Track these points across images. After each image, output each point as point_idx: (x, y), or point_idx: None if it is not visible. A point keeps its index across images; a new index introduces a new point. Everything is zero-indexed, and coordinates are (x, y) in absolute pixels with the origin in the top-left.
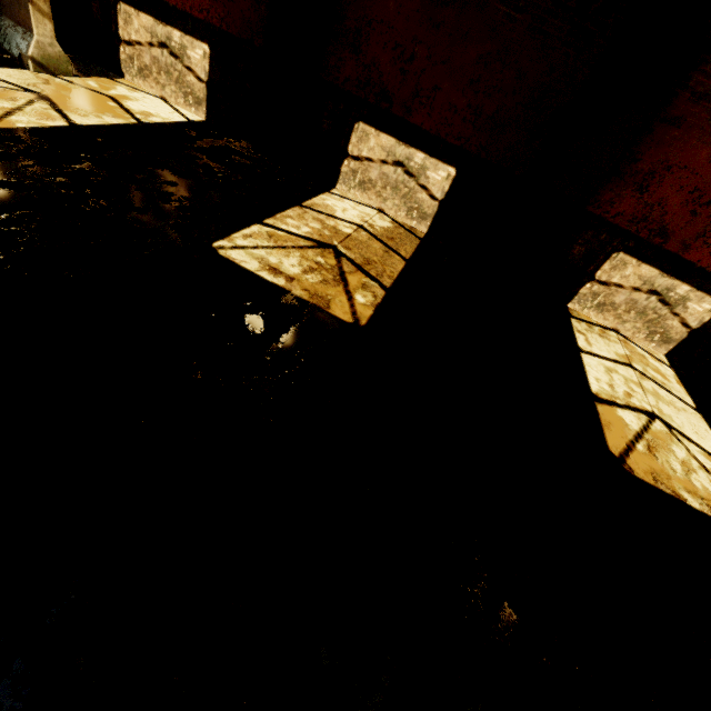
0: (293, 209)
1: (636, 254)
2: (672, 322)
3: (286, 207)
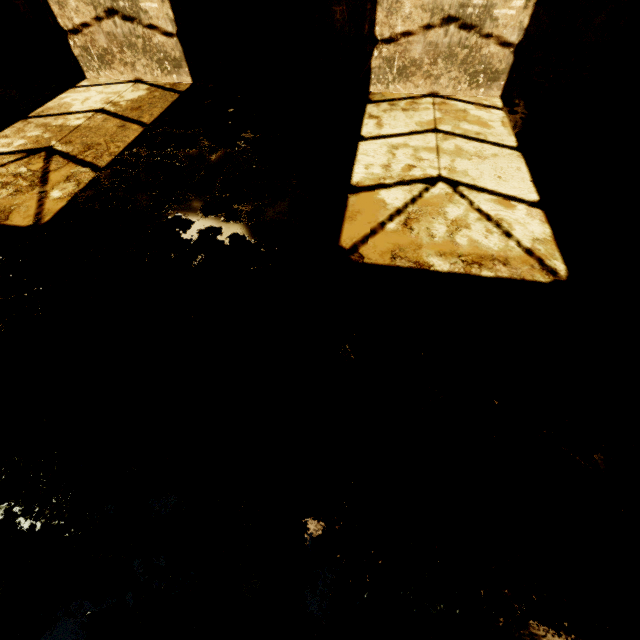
0: (13, 126)
1: None
2: (489, 49)
3: (4, 127)
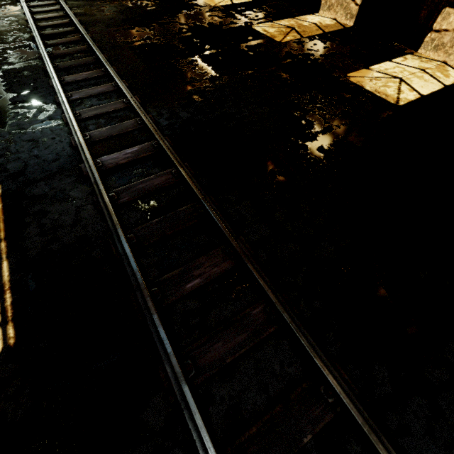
0: (288, 19)
1: None
2: None
3: (285, 19)
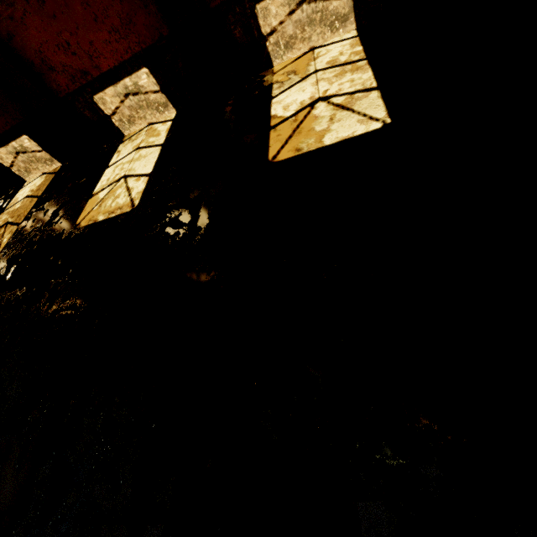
0: None
1: (97, 91)
2: (152, 97)
3: None
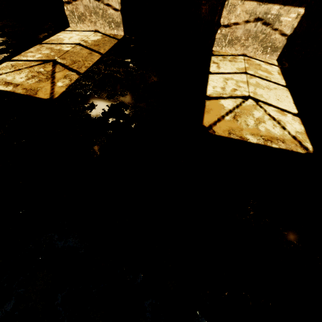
0: (35, 47)
1: None
2: (275, 36)
3: (30, 47)
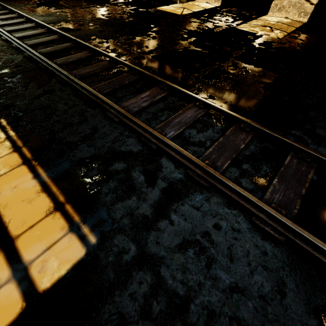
0: (254, 20)
1: None
2: None
3: (251, 20)
